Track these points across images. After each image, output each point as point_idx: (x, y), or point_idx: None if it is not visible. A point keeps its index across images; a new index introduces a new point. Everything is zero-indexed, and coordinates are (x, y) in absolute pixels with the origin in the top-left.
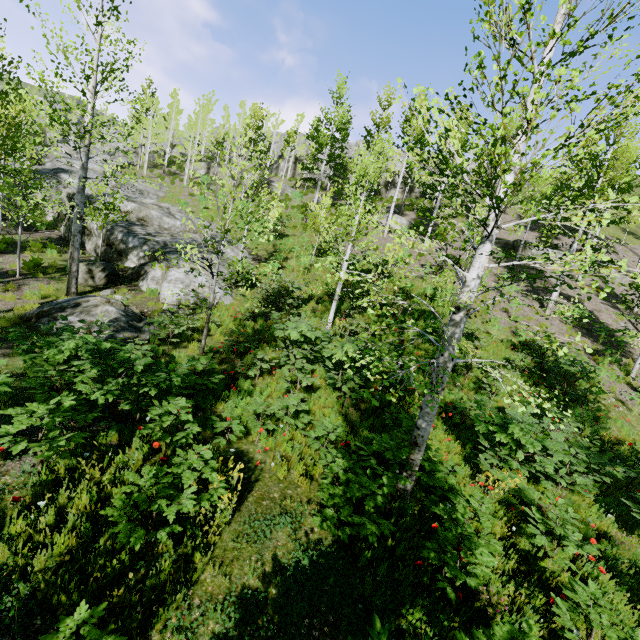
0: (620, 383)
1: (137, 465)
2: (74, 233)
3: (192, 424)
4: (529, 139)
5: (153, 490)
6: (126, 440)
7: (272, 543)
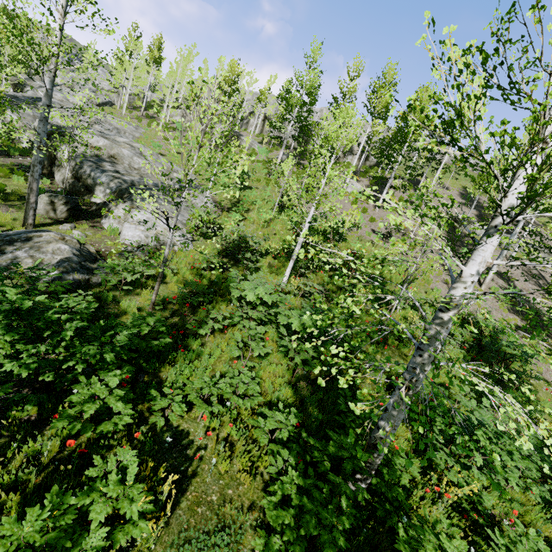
0: (546, 363)
1: (52, 454)
2: (34, 163)
3: (125, 405)
4: None
5: (49, 525)
6: (47, 414)
7: None
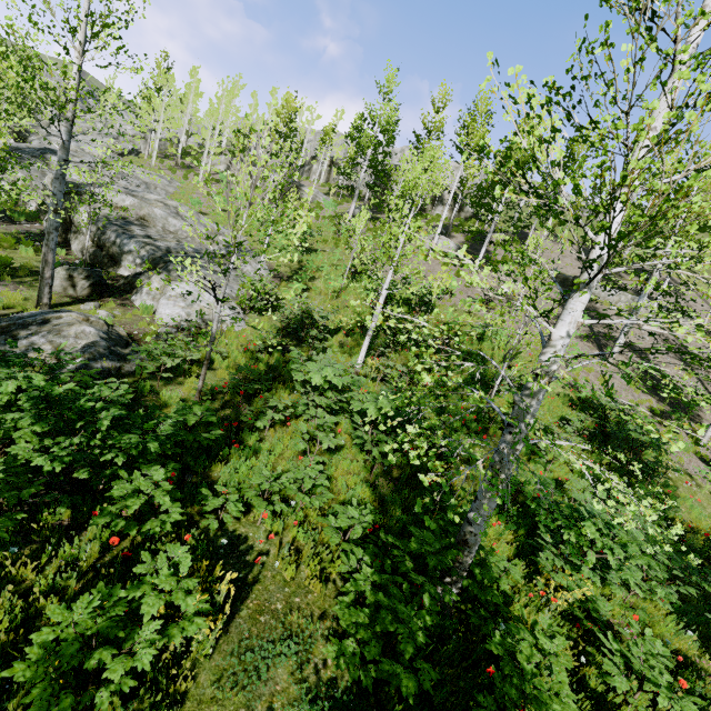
0: (688, 453)
1: (91, 560)
2: (49, 230)
3: (172, 504)
4: (671, 152)
5: (98, 621)
6: (82, 519)
7: (268, 687)
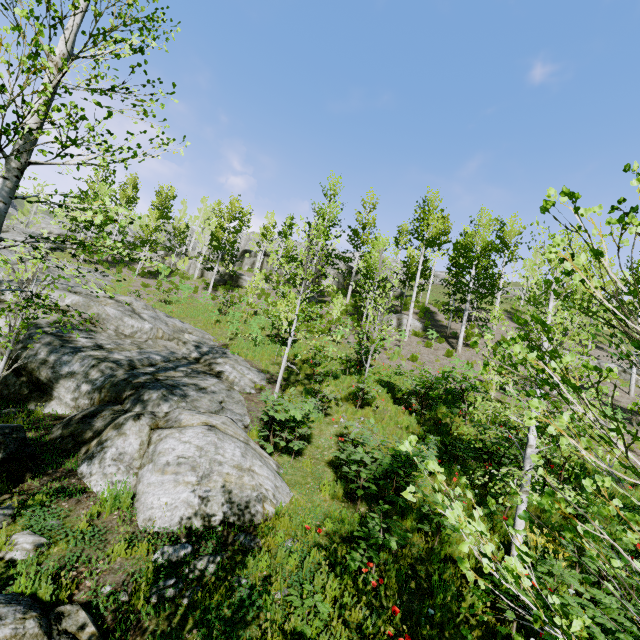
0: None
1: None
2: None
3: None
4: None
5: None
6: None
7: None
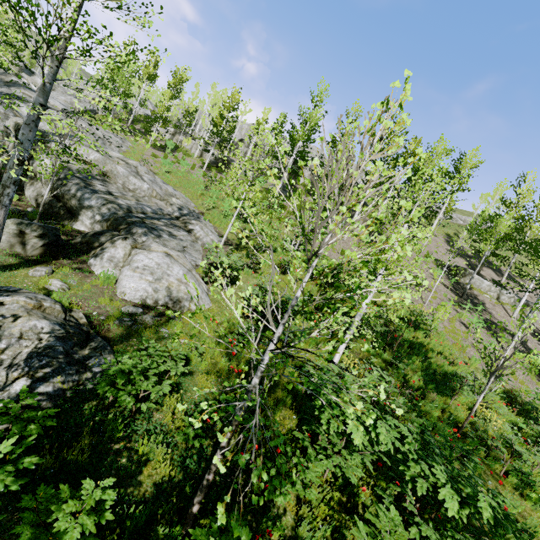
0: None
1: None
2: (5, 182)
3: None
4: None
5: None
6: None
7: None
